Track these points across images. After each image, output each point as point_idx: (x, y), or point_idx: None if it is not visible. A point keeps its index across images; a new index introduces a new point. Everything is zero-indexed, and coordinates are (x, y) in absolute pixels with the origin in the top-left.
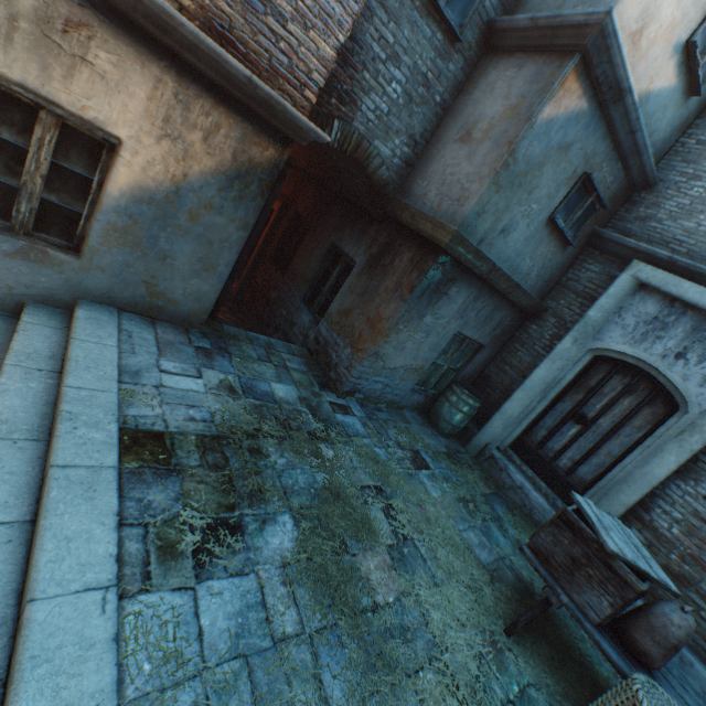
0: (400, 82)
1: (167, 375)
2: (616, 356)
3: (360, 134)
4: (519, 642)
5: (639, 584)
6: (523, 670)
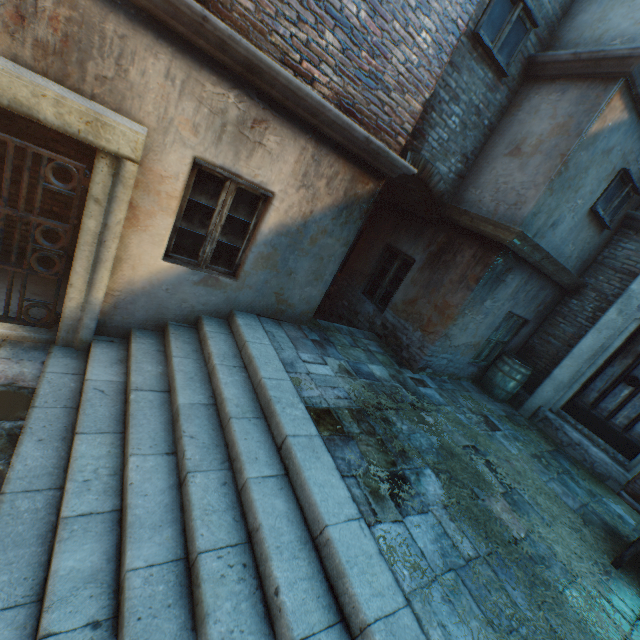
0: (458, 115)
1: (308, 364)
2: None
3: (425, 159)
4: (625, 573)
5: None
6: (638, 595)
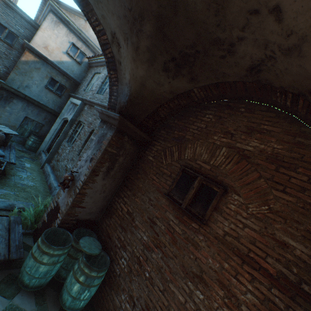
0: None
1: None
2: (66, 119)
3: None
4: None
5: None
6: None
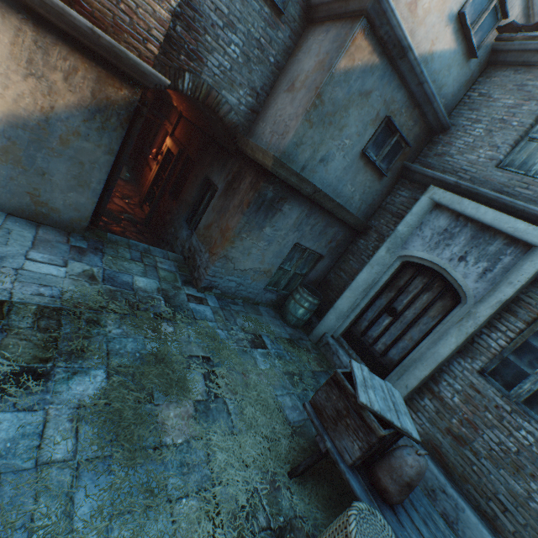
0: (238, 45)
1: (31, 262)
2: (418, 261)
3: (209, 84)
4: (300, 483)
5: (380, 430)
6: (295, 505)
